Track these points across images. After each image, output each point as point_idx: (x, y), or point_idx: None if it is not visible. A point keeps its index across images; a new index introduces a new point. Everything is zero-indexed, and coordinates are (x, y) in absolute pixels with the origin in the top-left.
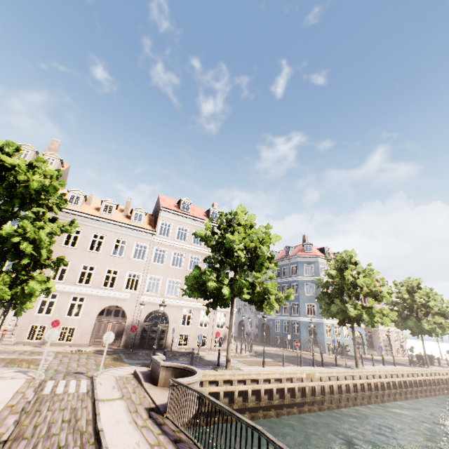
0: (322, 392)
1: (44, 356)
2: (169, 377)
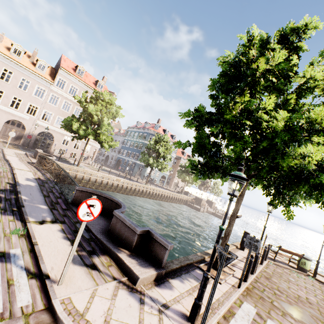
0: (122, 187)
1: None
2: None
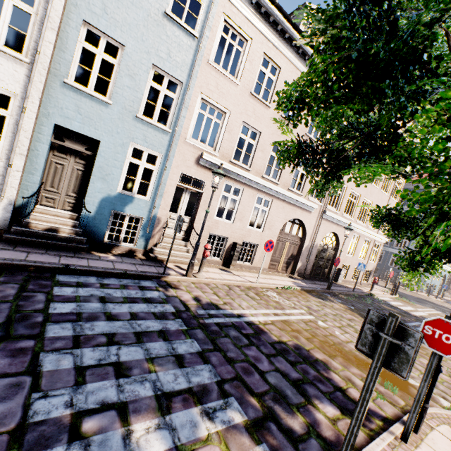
0: None
1: None
2: None
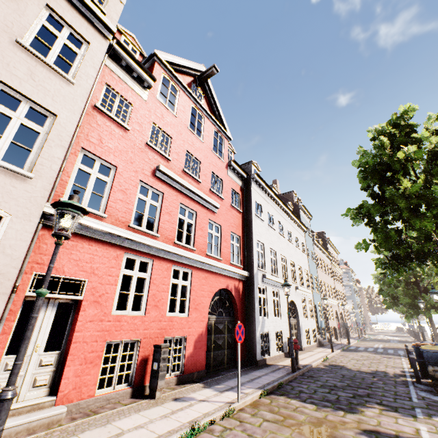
0: None
1: None
2: None
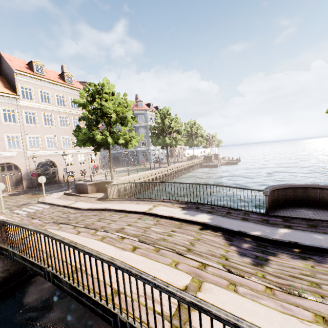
0: (156, 179)
1: (2, 199)
2: (93, 188)
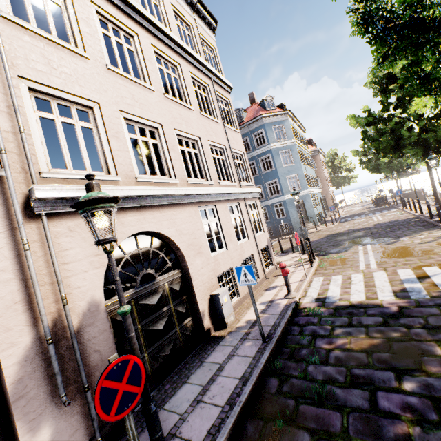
0: None
1: None
2: None
